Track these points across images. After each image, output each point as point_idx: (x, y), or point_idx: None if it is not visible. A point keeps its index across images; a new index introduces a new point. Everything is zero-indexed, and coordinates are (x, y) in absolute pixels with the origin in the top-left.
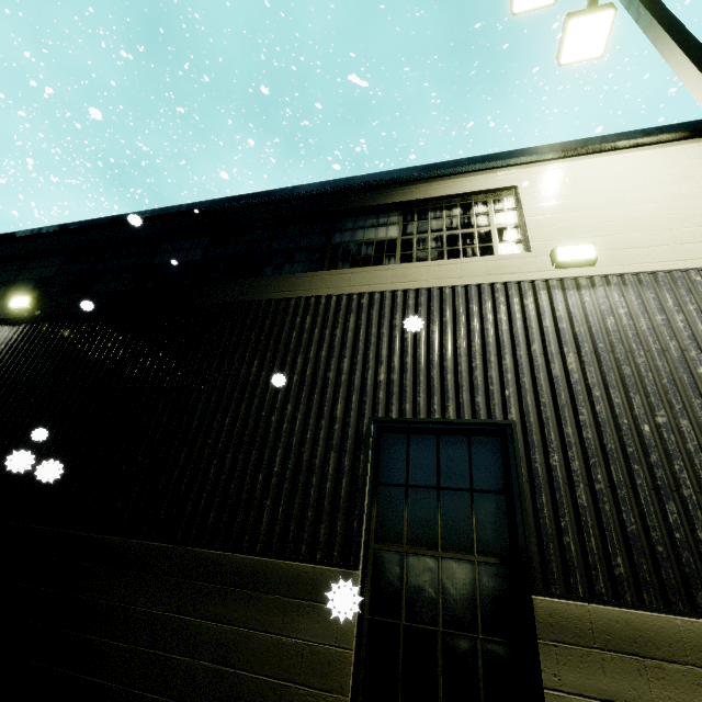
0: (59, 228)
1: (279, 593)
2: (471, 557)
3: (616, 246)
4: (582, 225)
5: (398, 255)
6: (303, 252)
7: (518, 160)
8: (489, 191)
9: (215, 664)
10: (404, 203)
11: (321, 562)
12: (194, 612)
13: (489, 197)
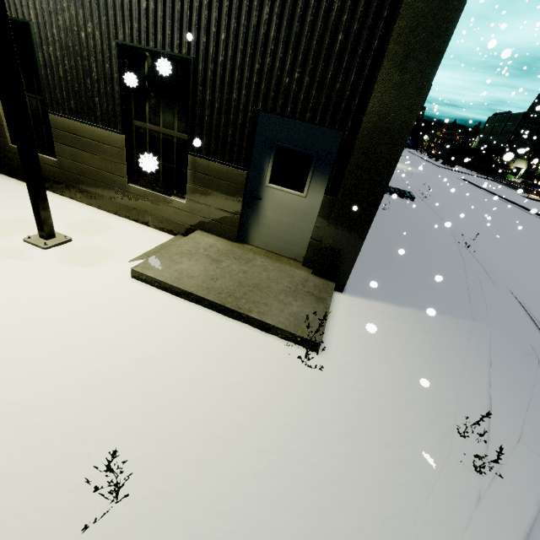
0: None
1: None
2: (36, 97)
3: None
4: None
5: None
6: None
7: None
8: None
9: None
10: None
11: None
12: None
13: None
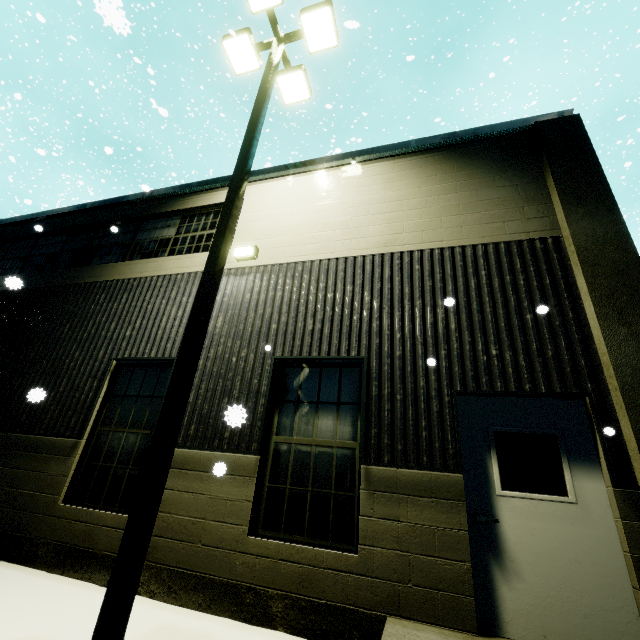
0: None
1: (45, 453)
2: (140, 431)
3: (273, 245)
4: (263, 230)
5: (168, 249)
6: (118, 247)
7: (249, 179)
8: None
9: (9, 487)
10: (181, 210)
11: (66, 436)
12: (5, 465)
13: None
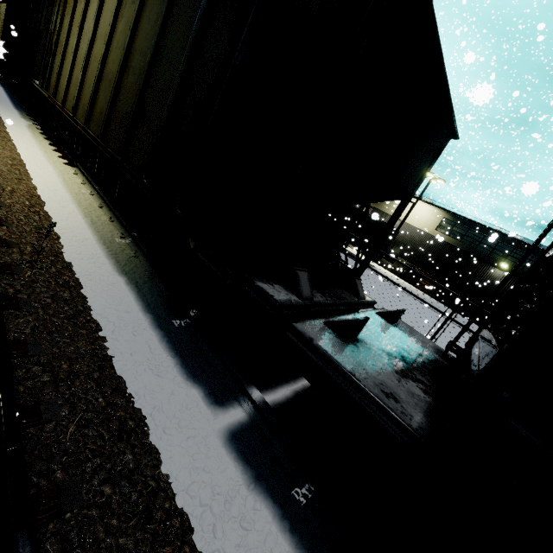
0: (514, 239)
1: None
2: None
3: None
4: None
5: None
6: None
7: None
8: None
9: None
10: None
11: None
12: None
13: None
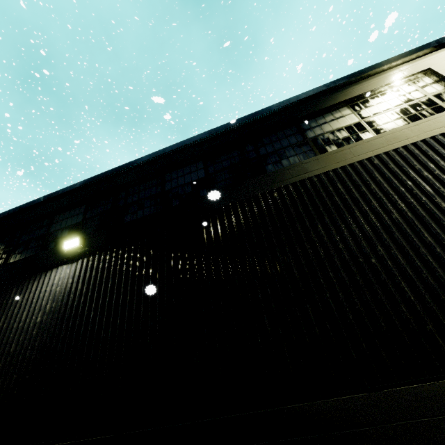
0: (73, 187)
1: None
2: None
3: None
4: None
5: (370, 130)
6: (290, 149)
7: (418, 54)
8: (409, 77)
9: None
10: (348, 100)
11: None
12: None
13: (409, 81)
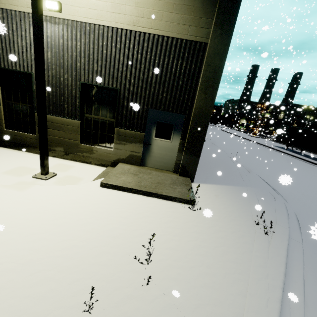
0: None
1: None
2: (27, 105)
3: (70, 3)
4: None
5: None
6: None
7: None
8: None
9: None
10: None
11: None
12: None
13: None
